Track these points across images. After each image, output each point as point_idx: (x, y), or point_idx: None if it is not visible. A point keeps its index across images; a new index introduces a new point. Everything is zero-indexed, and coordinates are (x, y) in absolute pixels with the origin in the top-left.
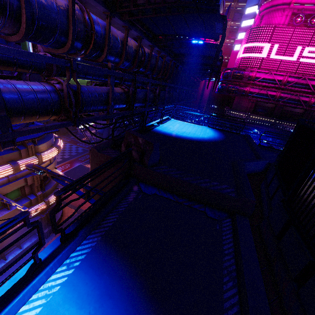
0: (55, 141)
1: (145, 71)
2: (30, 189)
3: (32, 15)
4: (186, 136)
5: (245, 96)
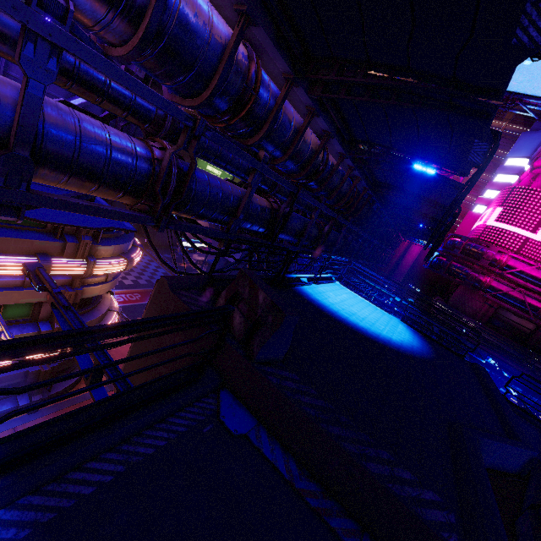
0: (132, 249)
1: (318, 188)
2: (49, 312)
3: (162, 27)
4: (356, 323)
5: (480, 291)
